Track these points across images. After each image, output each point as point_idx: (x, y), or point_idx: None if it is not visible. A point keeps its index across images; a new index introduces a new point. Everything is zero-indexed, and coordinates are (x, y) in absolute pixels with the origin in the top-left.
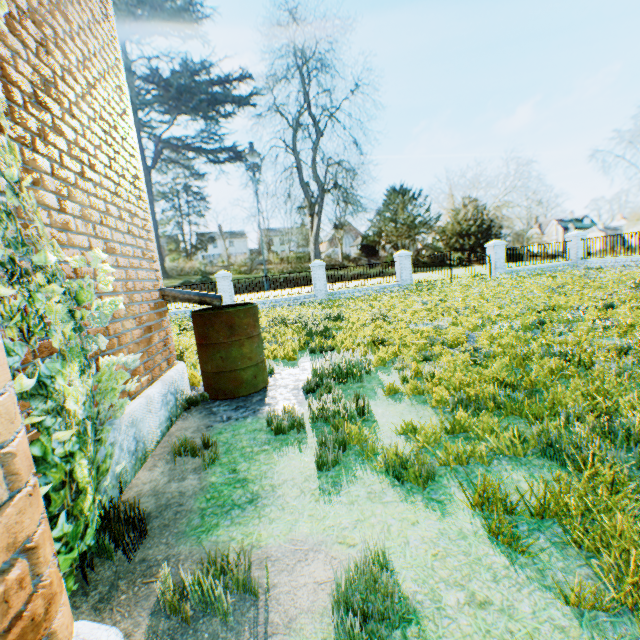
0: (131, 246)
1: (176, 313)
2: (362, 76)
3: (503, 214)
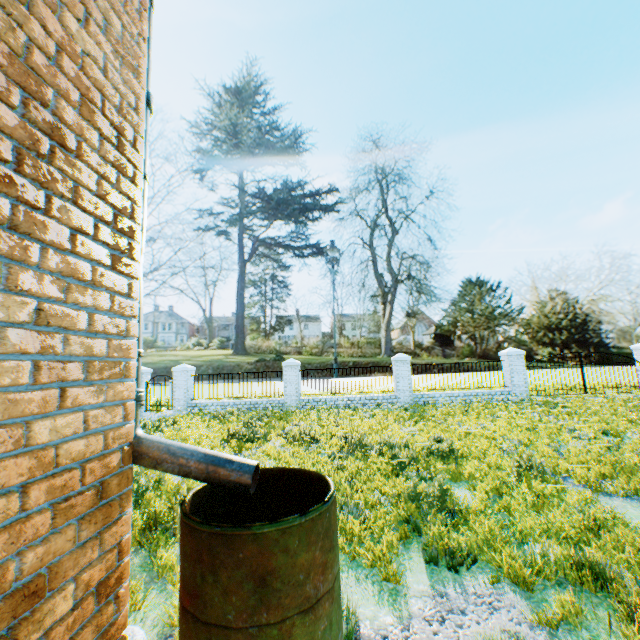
0: (40, 354)
1: (235, 403)
2: (442, 178)
3: (617, 308)
